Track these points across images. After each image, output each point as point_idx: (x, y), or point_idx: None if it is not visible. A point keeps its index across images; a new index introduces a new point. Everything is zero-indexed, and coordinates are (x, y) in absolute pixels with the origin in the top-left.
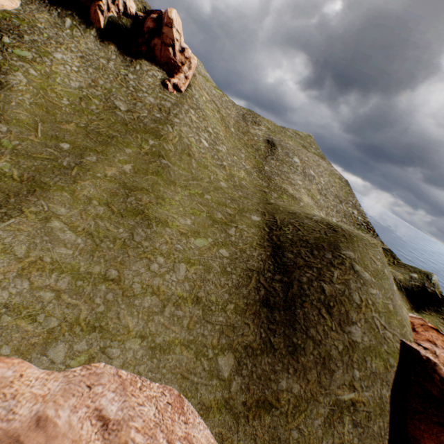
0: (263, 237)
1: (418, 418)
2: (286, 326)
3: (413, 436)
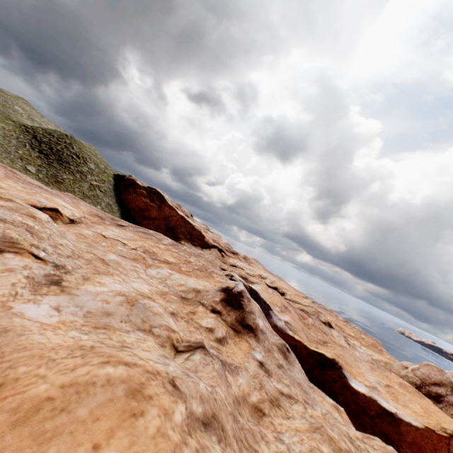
0: (23, 131)
1: (125, 193)
2: (58, 160)
3: (125, 198)
